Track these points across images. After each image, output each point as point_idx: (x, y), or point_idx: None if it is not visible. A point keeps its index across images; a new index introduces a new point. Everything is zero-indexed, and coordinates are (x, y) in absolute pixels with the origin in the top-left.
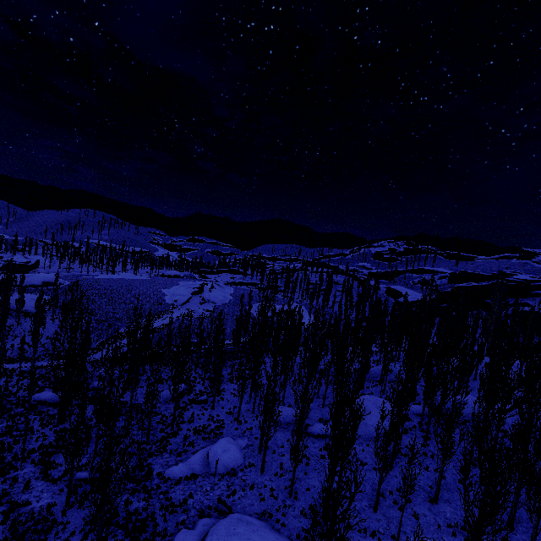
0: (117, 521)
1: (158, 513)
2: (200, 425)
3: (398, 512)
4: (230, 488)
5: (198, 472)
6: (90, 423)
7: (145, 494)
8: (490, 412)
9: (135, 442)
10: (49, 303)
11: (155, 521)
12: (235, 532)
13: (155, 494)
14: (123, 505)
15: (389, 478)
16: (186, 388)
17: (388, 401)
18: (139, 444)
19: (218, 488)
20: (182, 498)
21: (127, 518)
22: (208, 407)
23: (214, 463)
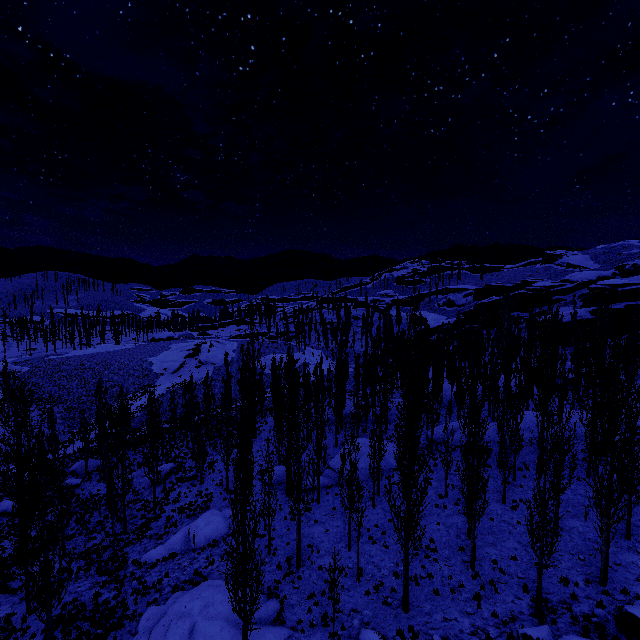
0: (83, 615)
1: (130, 598)
2: (186, 503)
3: (372, 546)
4: (209, 559)
5: (178, 551)
6: (59, 525)
7: (118, 584)
8: (480, 433)
9: (111, 535)
10: (2, 397)
11: (126, 606)
12: (199, 596)
13: (128, 582)
14: (91, 598)
15: (370, 516)
16: (174, 467)
17: (389, 440)
18: (116, 535)
19: (197, 561)
20: (157, 579)
21: (94, 610)
22: (197, 483)
23: (195, 538)
